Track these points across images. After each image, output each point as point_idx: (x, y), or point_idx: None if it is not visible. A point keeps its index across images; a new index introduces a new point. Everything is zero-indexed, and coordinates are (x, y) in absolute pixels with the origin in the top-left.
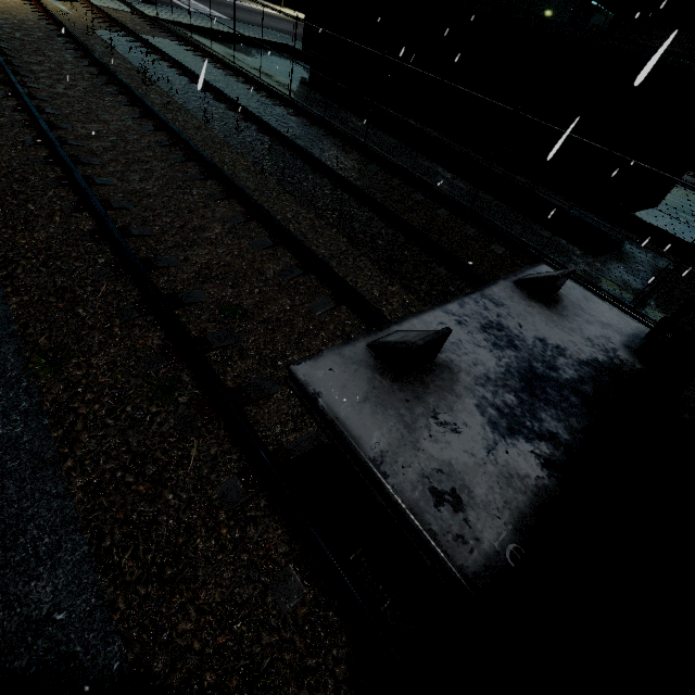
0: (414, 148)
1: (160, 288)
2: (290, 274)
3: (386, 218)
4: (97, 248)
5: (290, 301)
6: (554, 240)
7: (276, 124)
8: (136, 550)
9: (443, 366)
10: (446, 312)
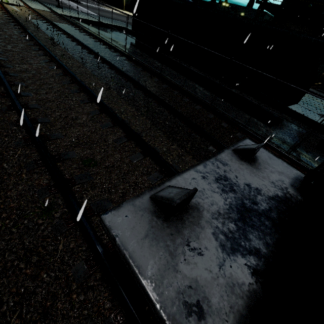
0: (184, 75)
1: (50, 151)
2: (121, 141)
3: (170, 111)
4: (18, 129)
5: (120, 155)
6: (251, 119)
7: (118, 64)
8: (21, 312)
9: (194, 207)
10: (196, 171)
